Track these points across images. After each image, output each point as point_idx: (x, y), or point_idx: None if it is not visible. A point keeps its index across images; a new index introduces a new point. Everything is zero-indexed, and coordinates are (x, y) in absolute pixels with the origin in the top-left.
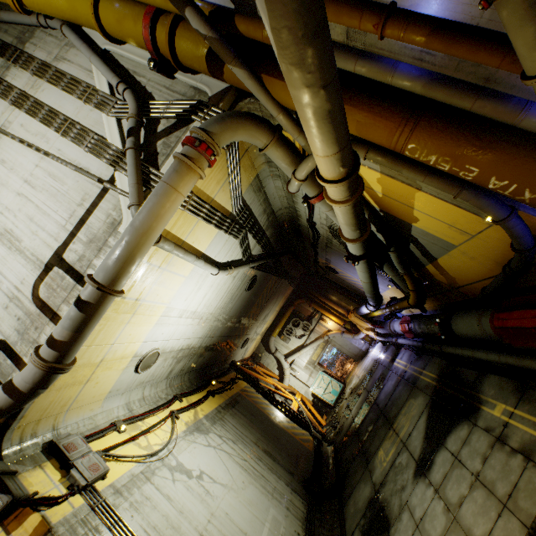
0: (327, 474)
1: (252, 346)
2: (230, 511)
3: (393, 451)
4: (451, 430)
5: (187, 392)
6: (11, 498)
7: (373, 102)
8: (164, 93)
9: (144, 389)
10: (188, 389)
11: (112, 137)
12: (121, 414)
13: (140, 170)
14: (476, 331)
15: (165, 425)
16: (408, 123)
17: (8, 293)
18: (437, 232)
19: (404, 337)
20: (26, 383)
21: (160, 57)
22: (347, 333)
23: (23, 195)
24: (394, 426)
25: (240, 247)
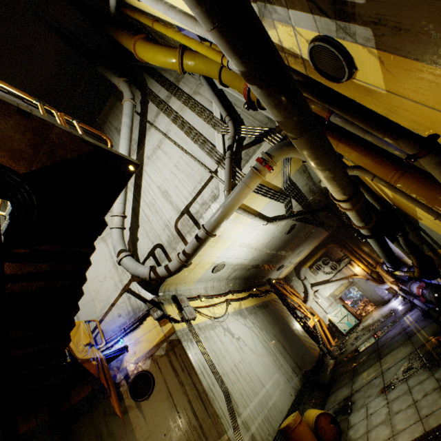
0: (324, 375)
1: (286, 270)
2: (252, 363)
3: (372, 375)
4: (416, 374)
5: (236, 290)
6: (163, 313)
7: (375, 155)
8: (250, 120)
9: (214, 282)
10: (237, 289)
11: (219, 147)
12: (202, 292)
13: (231, 170)
14: None
15: (223, 305)
16: (397, 172)
17: (165, 222)
18: (438, 231)
19: None
20: (173, 268)
21: (250, 102)
22: (372, 281)
23: (173, 173)
24: (381, 360)
25: (284, 208)
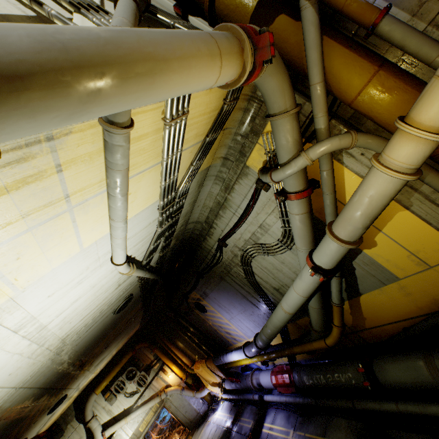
0: None
1: (60, 410)
2: None
3: None
4: None
5: None
6: None
7: None
8: None
9: None
10: None
11: None
12: None
13: (137, 25)
14: (425, 377)
15: None
16: None
17: None
18: (388, 261)
19: (267, 392)
20: None
21: None
22: (189, 390)
23: None
24: None
25: (154, 242)
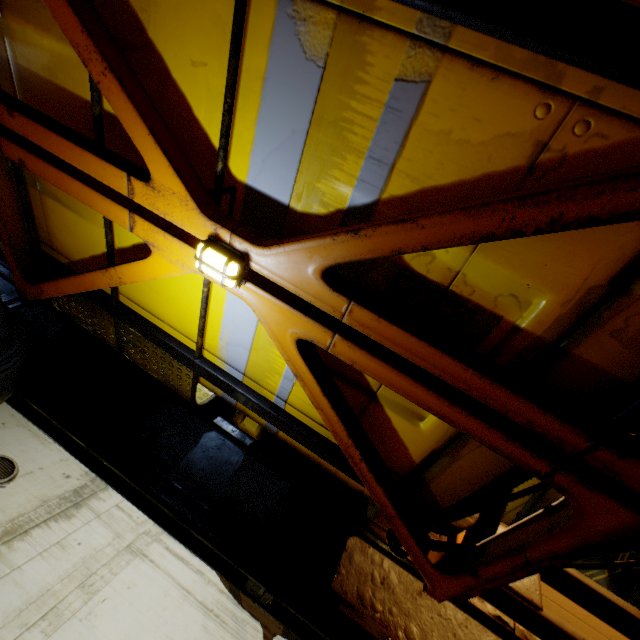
0: None
1: None
2: None
3: None
4: None
5: None
6: None
7: None
8: None
9: None
10: None
11: None
12: None
13: None
14: None
15: None
16: None
17: None
18: None
19: None
20: None
21: None
22: None
23: None
24: None
25: None
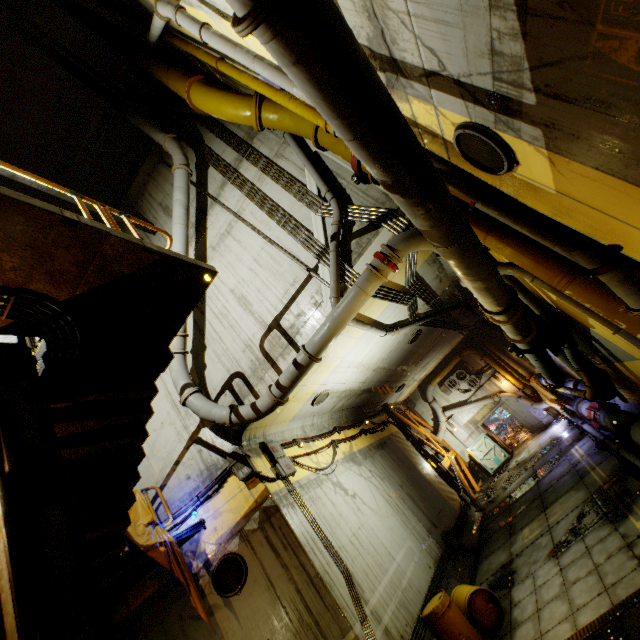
0: (469, 535)
1: (407, 391)
2: (375, 528)
3: (537, 532)
4: (594, 528)
5: (344, 426)
6: (251, 470)
7: (536, 253)
8: (360, 197)
9: (313, 418)
10: (345, 424)
11: (318, 234)
12: (299, 433)
13: (338, 268)
14: None
15: (328, 449)
16: (565, 276)
17: (245, 342)
18: (615, 342)
19: None
20: (264, 408)
21: (361, 173)
22: (525, 399)
23: (253, 271)
24: (547, 511)
25: (408, 311)
